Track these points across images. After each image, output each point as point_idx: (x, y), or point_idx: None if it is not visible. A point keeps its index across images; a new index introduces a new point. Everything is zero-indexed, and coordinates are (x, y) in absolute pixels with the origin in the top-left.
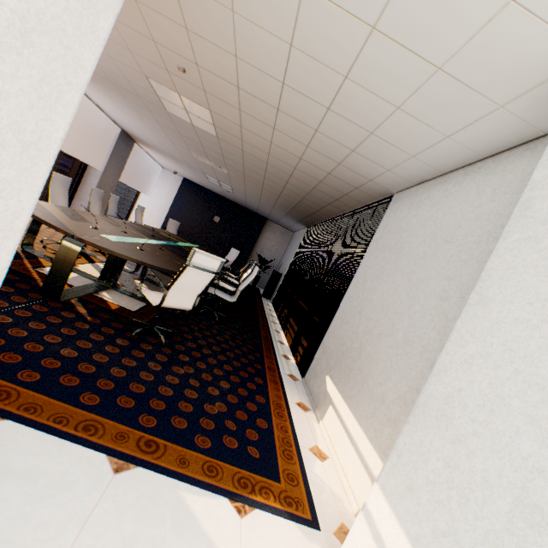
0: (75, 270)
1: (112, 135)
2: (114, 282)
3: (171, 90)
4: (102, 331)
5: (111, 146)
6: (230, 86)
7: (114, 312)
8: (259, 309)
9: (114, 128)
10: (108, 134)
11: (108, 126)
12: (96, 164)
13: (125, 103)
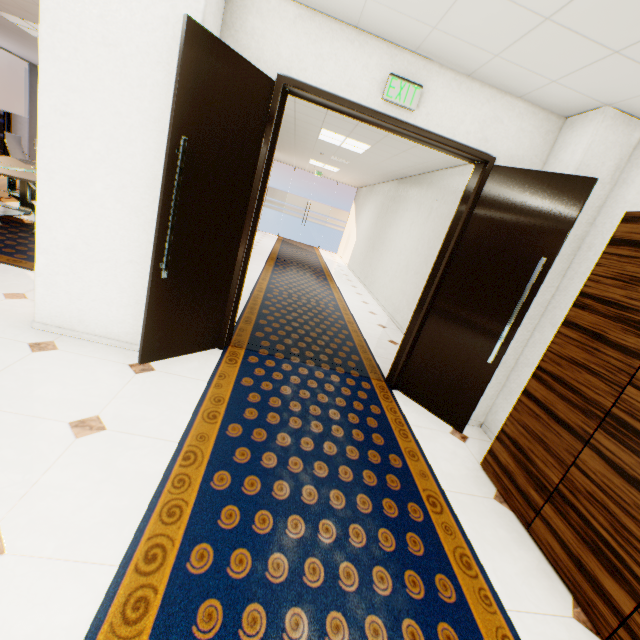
0: (1, 204)
1: (22, 73)
2: (33, 210)
3: (12, 15)
4: (9, 230)
5: (27, 86)
6: (37, 7)
7: (26, 225)
8: None
9: (21, 63)
10: (18, 72)
11: (14, 62)
12: (19, 111)
13: (0, 33)
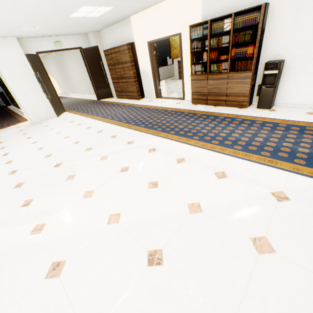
0: None
1: None
2: None
3: None
4: None
5: None
6: None
7: None
8: (8, 110)
9: None
10: None
11: None
12: None
13: None
